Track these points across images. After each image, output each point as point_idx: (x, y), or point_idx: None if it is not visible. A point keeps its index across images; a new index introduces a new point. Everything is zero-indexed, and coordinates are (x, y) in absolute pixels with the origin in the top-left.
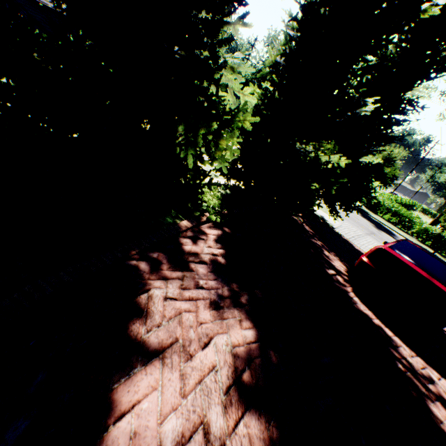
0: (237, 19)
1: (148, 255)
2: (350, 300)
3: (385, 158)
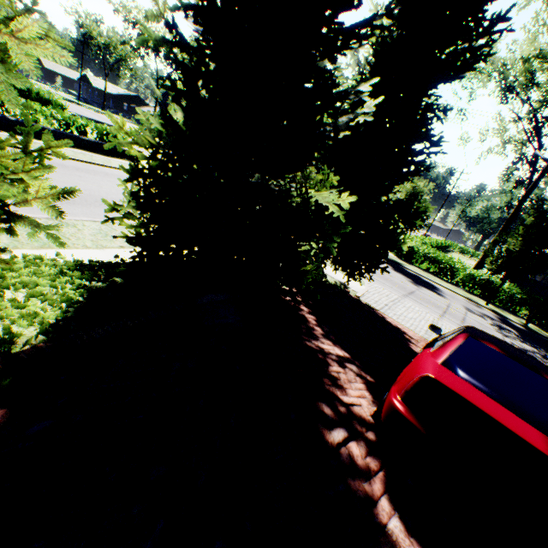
0: None
1: None
2: (379, 546)
3: (410, 194)
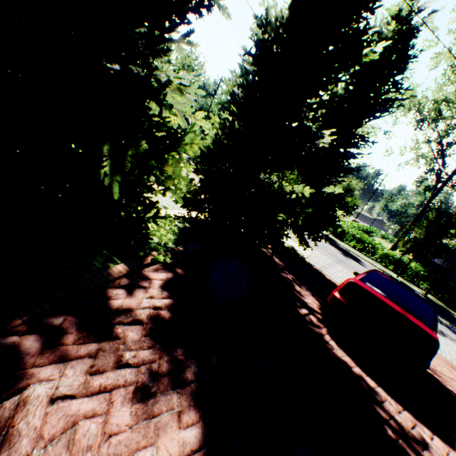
0: (181, 37)
1: (45, 322)
2: (326, 345)
3: (345, 189)
